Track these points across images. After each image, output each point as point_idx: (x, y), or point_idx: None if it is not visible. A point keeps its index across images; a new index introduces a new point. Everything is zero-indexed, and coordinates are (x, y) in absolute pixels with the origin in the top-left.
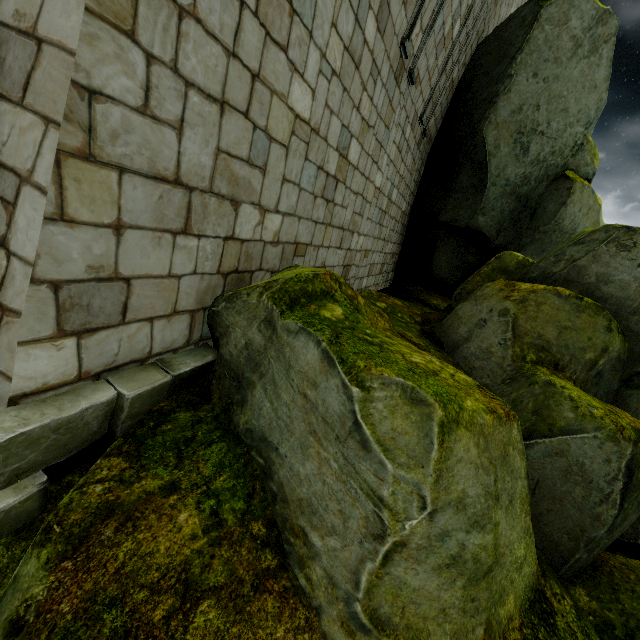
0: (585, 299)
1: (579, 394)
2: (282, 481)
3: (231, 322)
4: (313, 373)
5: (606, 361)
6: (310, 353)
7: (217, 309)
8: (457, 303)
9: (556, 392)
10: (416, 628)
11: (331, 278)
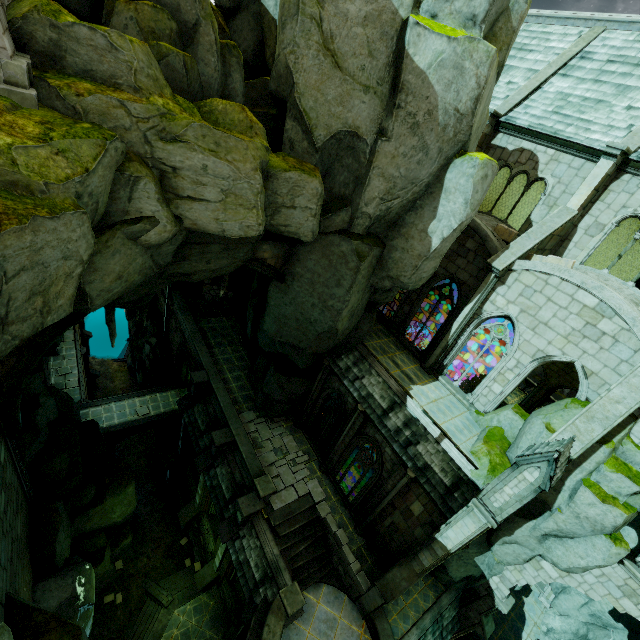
0: (157, 6)
1: (166, 44)
2: (101, 77)
3: (34, 31)
4: (90, 37)
5: (174, 35)
6: (84, 31)
7: (20, 26)
8: (108, 21)
9: (160, 46)
10: (148, 89)
11: (55, 4)
